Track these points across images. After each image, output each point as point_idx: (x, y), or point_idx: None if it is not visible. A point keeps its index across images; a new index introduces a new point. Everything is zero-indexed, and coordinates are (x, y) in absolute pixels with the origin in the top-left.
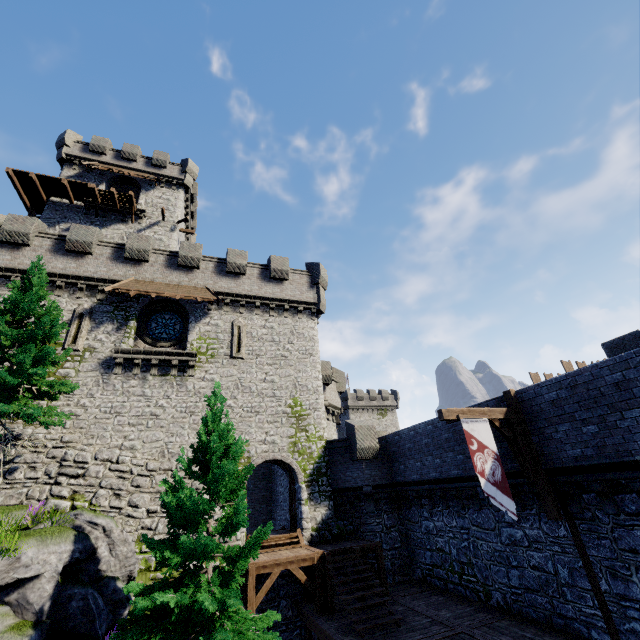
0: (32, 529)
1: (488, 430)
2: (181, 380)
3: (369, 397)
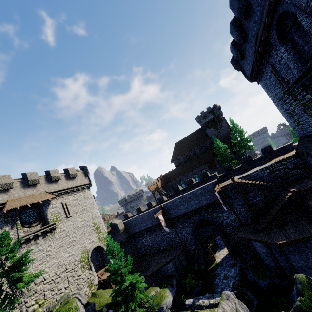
0: (53, 310)
1: (162, 216)
2: (52, 236)
3: None
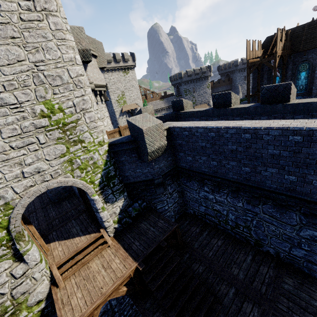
0: None
1: None
2: None
3: (115, 60)
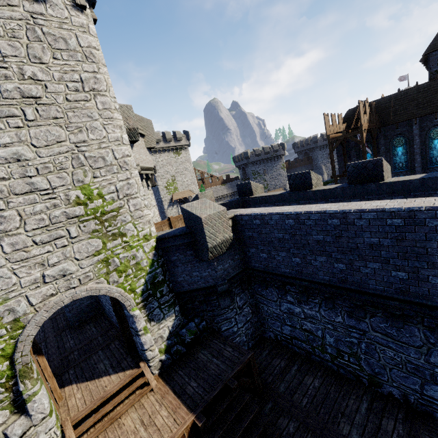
0: None
1: None
2: None
3: (165, 139)
